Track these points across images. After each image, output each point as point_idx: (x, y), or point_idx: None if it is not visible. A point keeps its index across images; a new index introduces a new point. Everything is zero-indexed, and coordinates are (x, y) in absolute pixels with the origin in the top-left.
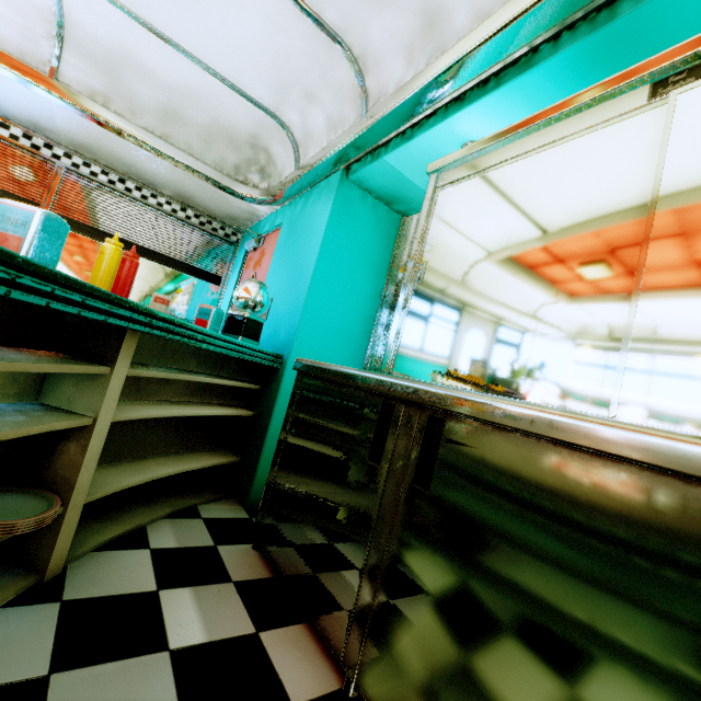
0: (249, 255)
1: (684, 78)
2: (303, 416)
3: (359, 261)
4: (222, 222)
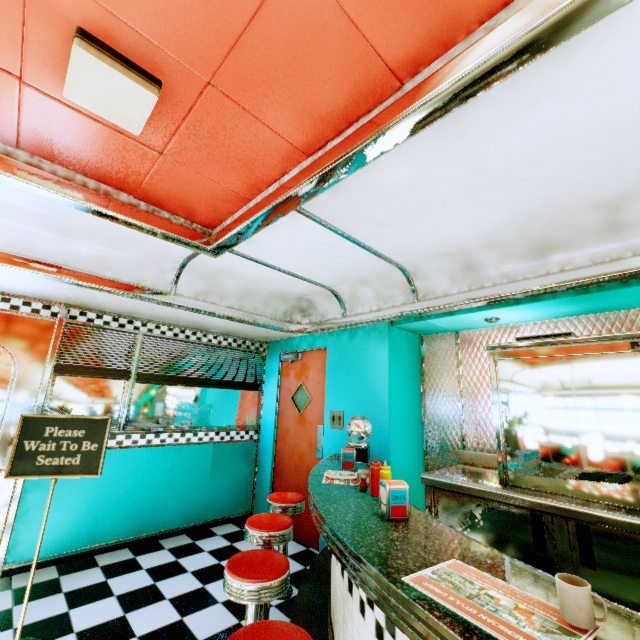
0: (284, 364)
1: None
2: (450, 520)
3: (407, 376)
4: (252, 340)
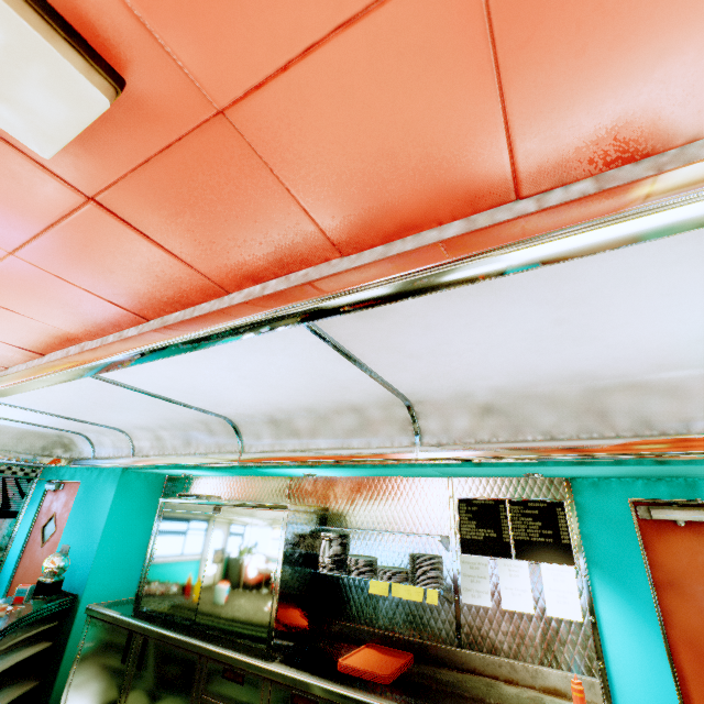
0: (49, 492)
1: (218, 510)
2: (90, 644)
3: (136, 514)
4: (23, 465)
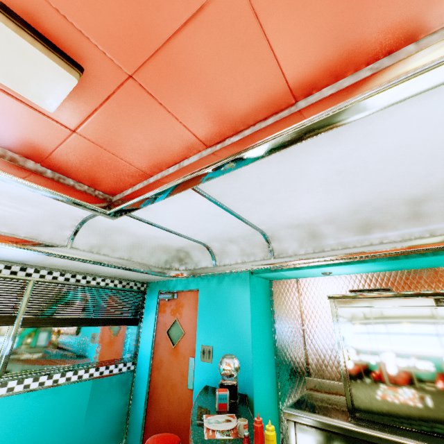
0: (161, 302)
1: None
2: None
3: (263, 315)
4: (135, 281)
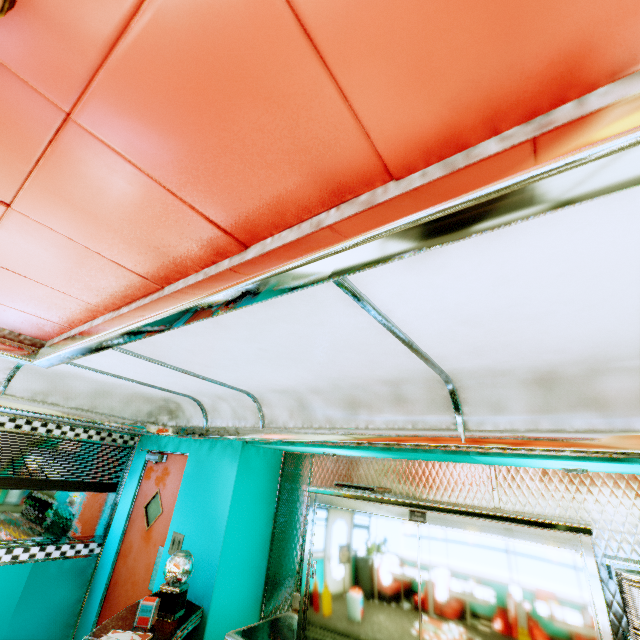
0: (149, 464)
1: (420, 516)
2: None
3: (257, 499)
4: (122, 432)
